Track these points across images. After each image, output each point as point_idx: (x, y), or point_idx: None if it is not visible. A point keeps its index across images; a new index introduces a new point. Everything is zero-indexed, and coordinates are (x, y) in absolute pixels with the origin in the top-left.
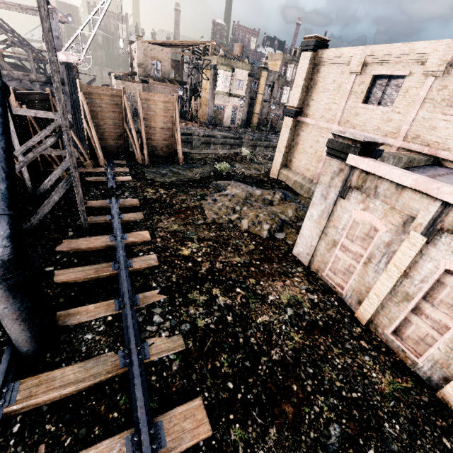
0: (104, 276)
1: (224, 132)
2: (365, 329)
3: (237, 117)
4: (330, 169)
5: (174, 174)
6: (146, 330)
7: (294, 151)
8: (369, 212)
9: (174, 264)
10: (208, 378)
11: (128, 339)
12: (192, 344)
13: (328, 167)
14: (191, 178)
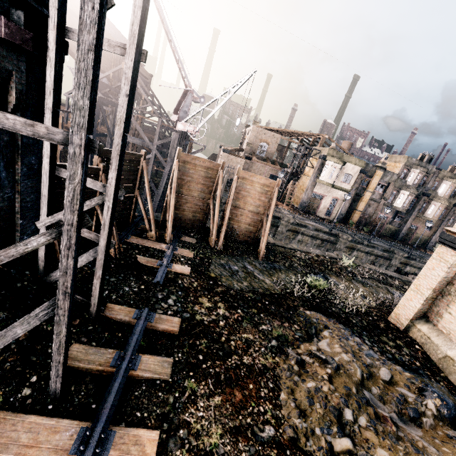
0: None
1: (317, 222)
2: None
3: (335, 209)
4: None
5: (247, 275)
6: None
7: (449, 302)
8: None
9: None
10: None
11: None
12: None
13: None
14: (268, 288)
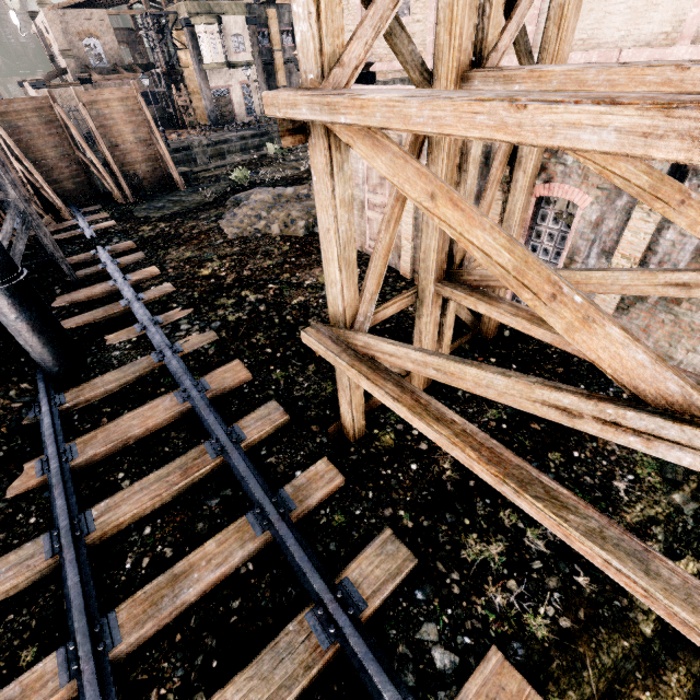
0: (116, 314)
1: (241, 130)
2: (410, 282)
3: (254, 101)
4: None
5: (175, 204)
6: (175, 336)
7: None
8: None
9: (194, 285)
10: (246, 351)
11: (158, 345)
12: (225, 333)
13: None
14: (200, 201)
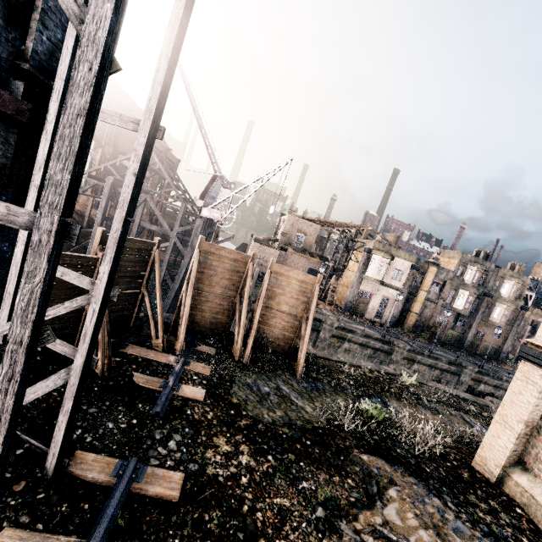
0: None
1: (366, 326)
2: None
3: (386, 310)
4: None
5: (281, 400)
6: None
7: None
8: None
9: None
10: None
11: None
12: None
13: None
14: (310, 419)
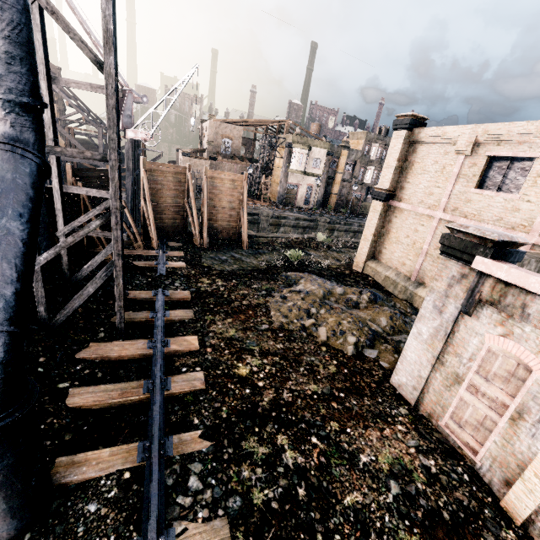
0: (131, 401)
1: (297, 212)
2: (522, 535)
3: (312, 197)
4: (447, 273)
5: (236, 261)
6: (175, 504)
7: (384, 240)
8: (514, 341)
9: (226, 389)
10: None
11: (147, 518)
12: (242, 538)
13: (443, 270)
14: (256, 266)
